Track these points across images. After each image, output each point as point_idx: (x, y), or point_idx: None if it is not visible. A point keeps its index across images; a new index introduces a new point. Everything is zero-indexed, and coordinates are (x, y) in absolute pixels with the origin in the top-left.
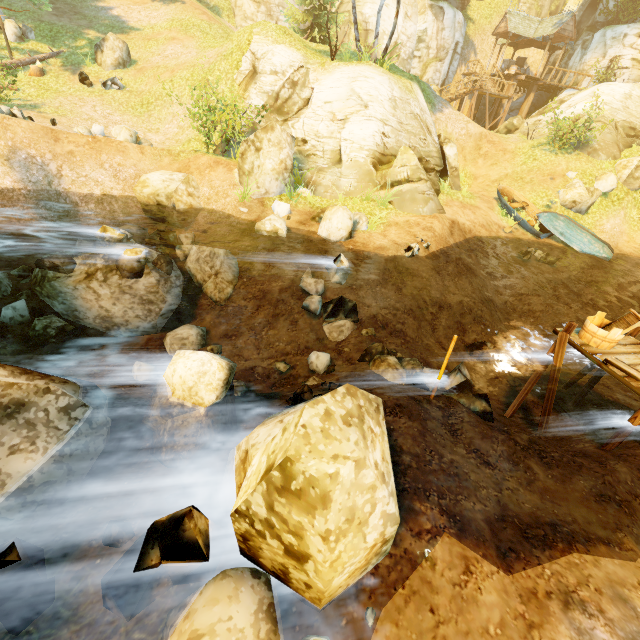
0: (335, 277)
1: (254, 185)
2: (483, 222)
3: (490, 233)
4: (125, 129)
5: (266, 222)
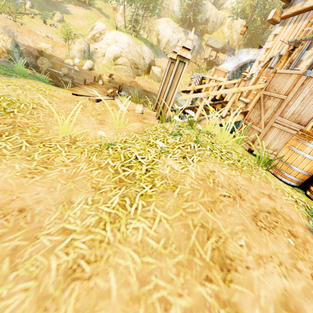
0: (72, 71)
1: (71, 53)
2: (150, 87)
3: (151, 91)
4: (44, 33)
5: (66, 59)
